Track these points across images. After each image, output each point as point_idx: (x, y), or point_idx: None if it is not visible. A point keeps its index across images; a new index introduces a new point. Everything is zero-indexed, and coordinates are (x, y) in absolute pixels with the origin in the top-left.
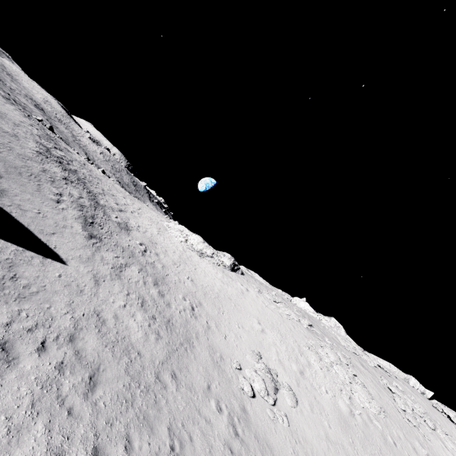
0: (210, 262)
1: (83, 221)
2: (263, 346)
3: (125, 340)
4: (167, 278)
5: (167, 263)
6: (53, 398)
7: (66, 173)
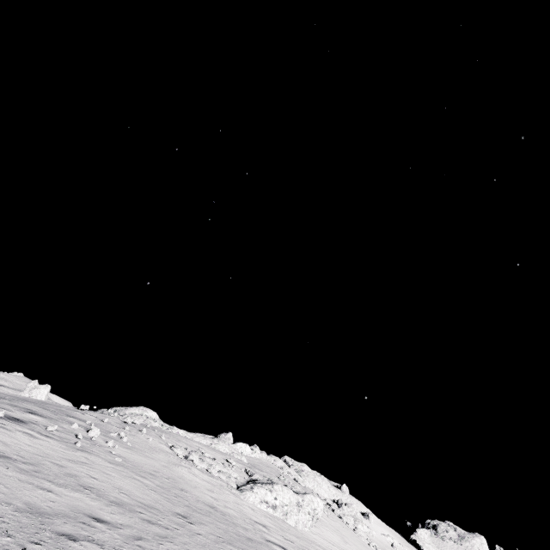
0: None
1: None
2: None
3: None
4: None
5: None
6: None
7: None
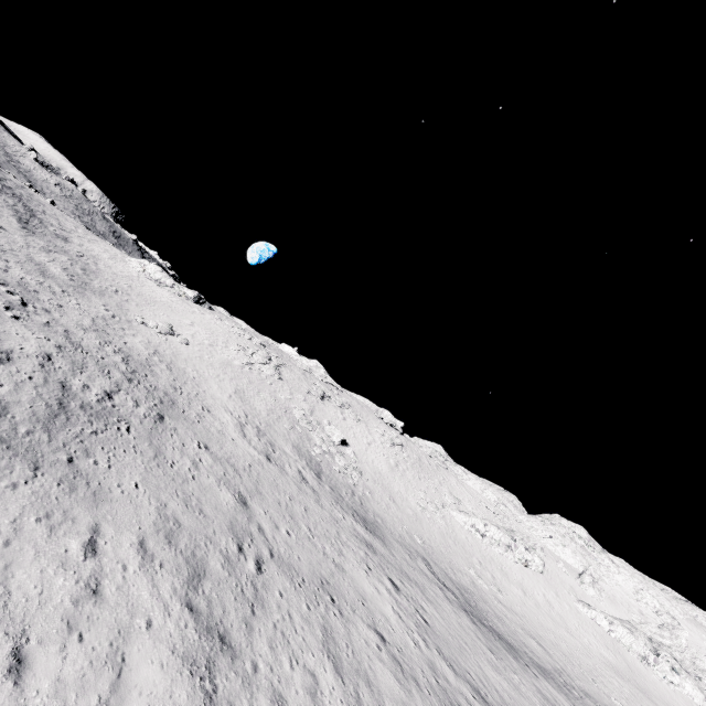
0: (170, 292)
1: (18, 219)
2: (182, 327)
3: (45, 268)
4: (99, 274)
5: (106, 271)
6: (2, 254)
7: (0, 186)
